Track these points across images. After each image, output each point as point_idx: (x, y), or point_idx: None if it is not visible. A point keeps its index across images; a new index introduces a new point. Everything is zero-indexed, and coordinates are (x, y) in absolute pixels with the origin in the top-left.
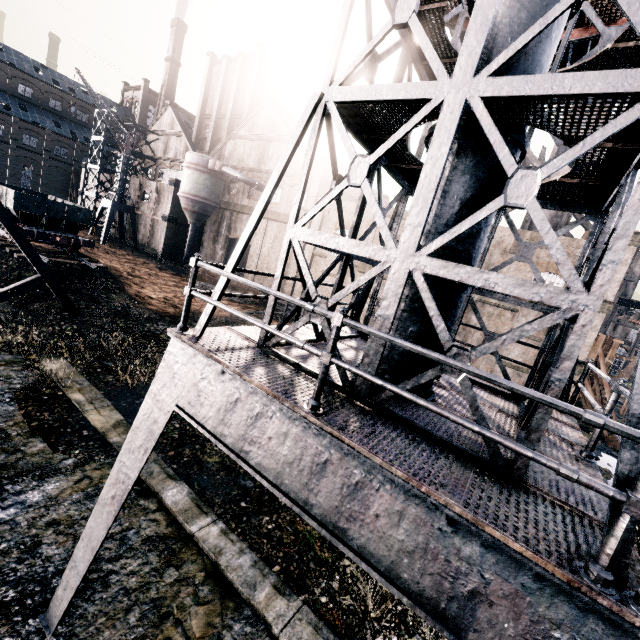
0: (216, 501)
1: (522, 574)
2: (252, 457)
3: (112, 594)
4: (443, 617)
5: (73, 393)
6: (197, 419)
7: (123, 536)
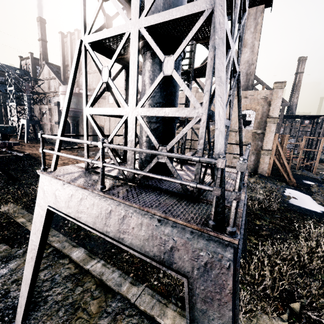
0: (99, 252)
1: (186, 233)
2: (82, 219)
3: (49, 305)
4: (163, 262)
5: (19, 219)
6: (58, 209)
7: (52, 278)
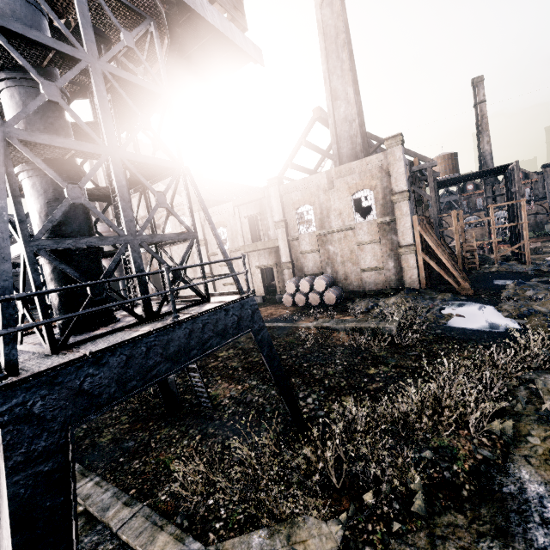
0: (100, 466)
1: None
2: None
3: None
4: None
5: None
6: None
7: None
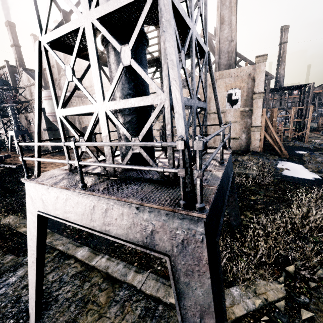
0: (103, 248)
1: (162, 216)
2: (71, 218)
3: (60, 303)
4: (147, 246)
5: (21, 229)
6: (47, 213)
7: (60, 279)
